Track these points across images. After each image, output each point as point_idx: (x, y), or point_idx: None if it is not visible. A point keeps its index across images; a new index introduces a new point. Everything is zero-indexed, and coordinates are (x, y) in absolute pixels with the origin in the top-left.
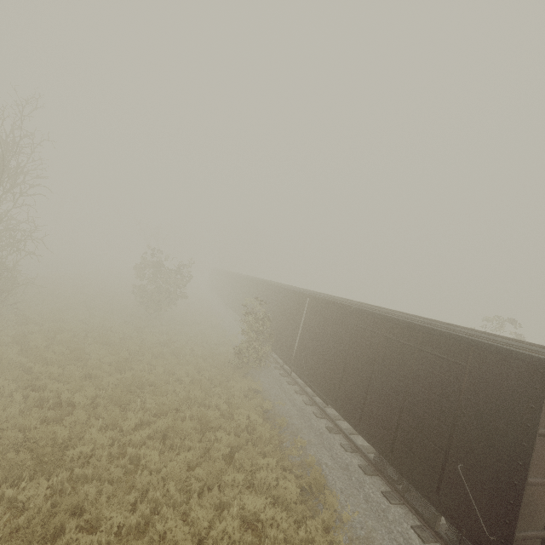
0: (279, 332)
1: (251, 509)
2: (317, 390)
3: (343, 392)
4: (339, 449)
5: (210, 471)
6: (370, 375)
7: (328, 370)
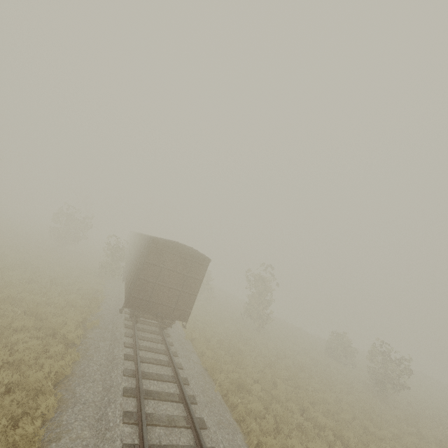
0: (129, 258)
1: (53, 301)
2: (124, 278)
3: (129, 274)
4: (122, 302)
5: (43, 292)
6: (135, 262)
7: (130, 267)
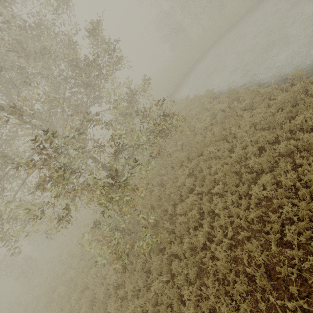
0: None
1: None
2: None
3: None
4: None
5: None
6: None
7: None
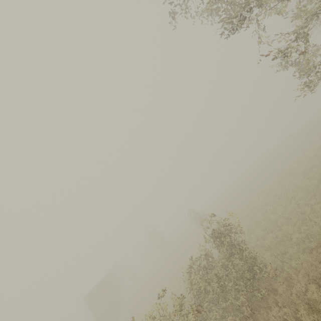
0: None
1: None
2: None
3: None
4: None
5: None
6: None
7: None
